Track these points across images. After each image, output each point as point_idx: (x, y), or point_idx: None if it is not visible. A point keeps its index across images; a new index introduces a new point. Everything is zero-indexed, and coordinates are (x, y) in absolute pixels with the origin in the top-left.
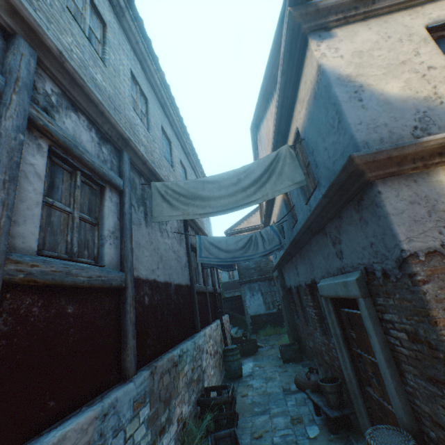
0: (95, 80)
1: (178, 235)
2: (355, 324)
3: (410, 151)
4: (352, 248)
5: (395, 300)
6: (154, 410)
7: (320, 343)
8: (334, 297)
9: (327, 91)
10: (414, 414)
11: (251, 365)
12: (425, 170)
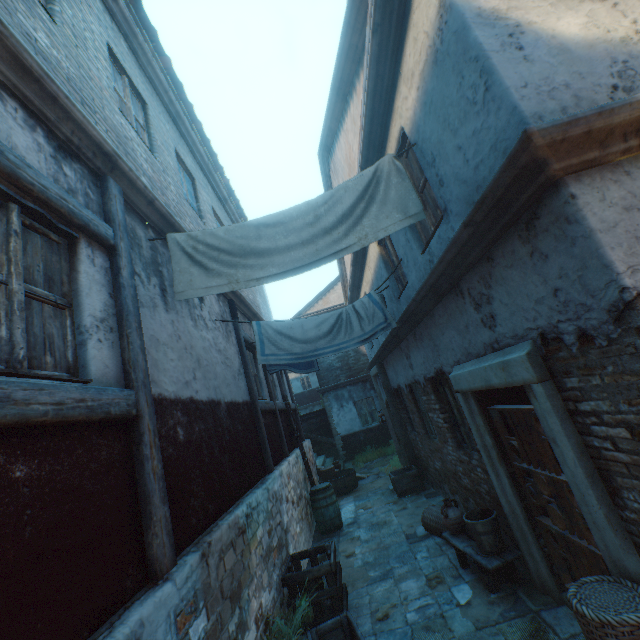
0: (34, 40)
1: (222, 325)
2: (517, 426)
3: (622, 119)
4: (514, 306)
5: (606, 377)
6: (215, 618)
7: (455, 461)
8: (483, 389)
9: (462, 39)
10: (638, 552)
11: (352, 507)
12: (639, 155)
